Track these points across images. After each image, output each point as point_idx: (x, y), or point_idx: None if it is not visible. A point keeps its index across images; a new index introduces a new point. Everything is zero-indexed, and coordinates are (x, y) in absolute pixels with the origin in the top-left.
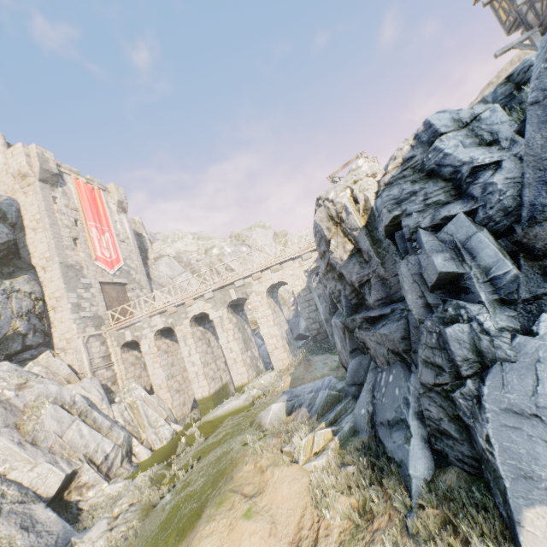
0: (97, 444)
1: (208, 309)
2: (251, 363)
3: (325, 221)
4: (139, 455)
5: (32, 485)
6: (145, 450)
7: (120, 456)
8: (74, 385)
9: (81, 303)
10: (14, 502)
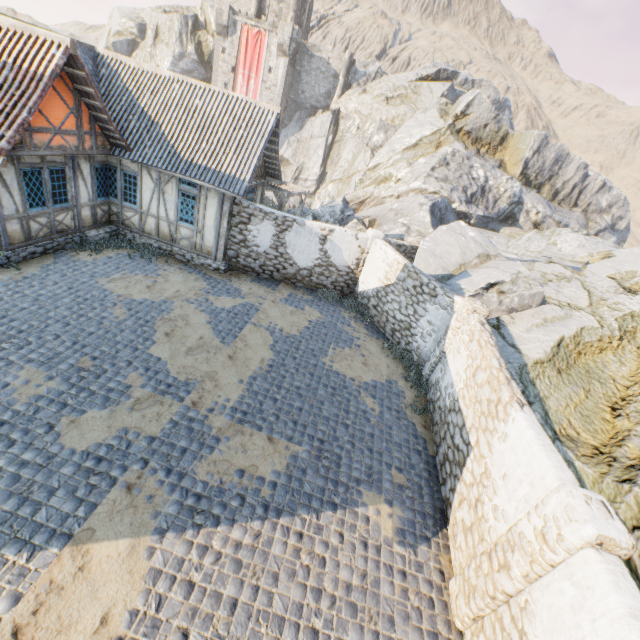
0: None
1: None
2: None
3: None
4: None
5: None
6: None
7: None
8: None
9: None
10: None
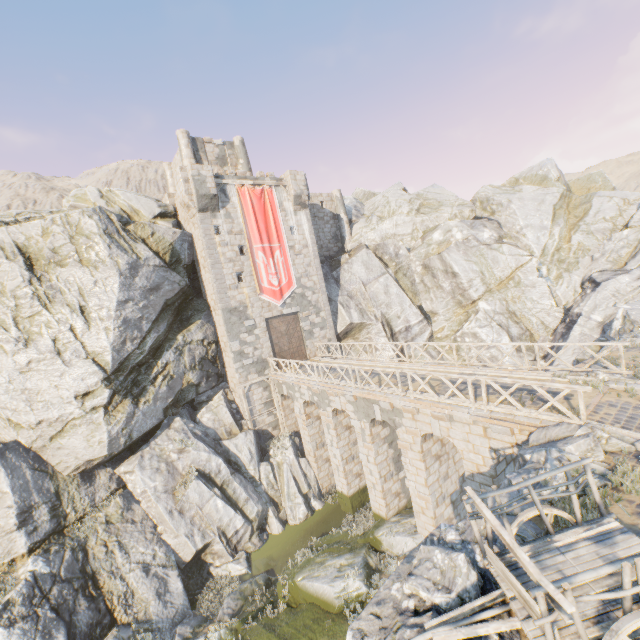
0: (229, 519)
1: (349, 411)
2: (401, 488)
3: None
4: (272, 527)
5: (176, 548)
6: (277, 525)
7: (248, 532)
8: (229, 442)
9: (244, 350)
10: (159, 564)
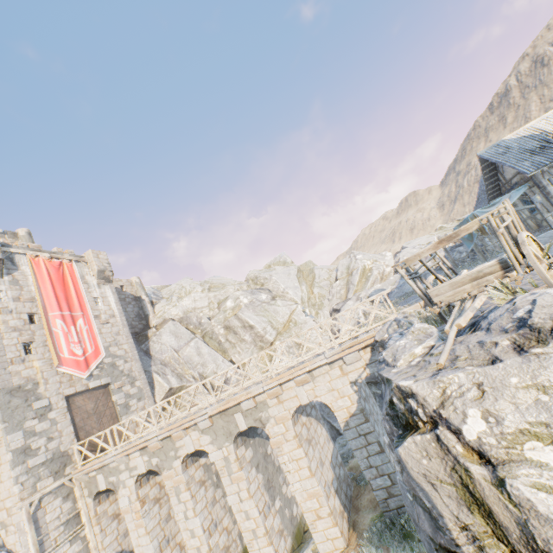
0: None
1: (205, 445)
2: (282, 523)
3: (448, 495)
4: None
5: None
6: None
7: None
8: None
9: (31, 444)
10: None
